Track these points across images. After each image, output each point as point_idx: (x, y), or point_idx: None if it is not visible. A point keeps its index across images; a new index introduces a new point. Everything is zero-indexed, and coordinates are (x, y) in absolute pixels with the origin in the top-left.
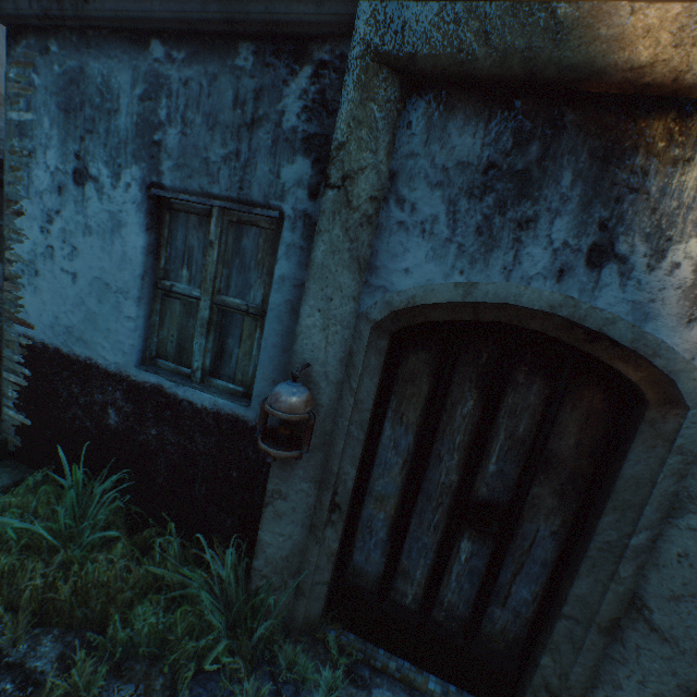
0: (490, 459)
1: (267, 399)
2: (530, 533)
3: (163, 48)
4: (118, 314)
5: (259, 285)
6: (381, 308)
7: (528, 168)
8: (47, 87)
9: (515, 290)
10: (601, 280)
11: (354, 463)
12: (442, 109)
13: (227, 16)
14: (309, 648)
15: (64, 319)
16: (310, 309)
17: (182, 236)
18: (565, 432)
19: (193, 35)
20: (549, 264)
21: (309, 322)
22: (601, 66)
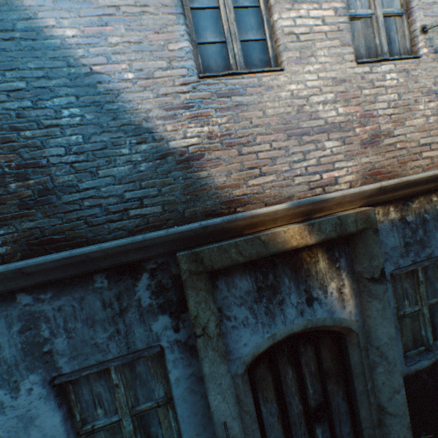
0: (308, 388)
1: None
2: (336, 404)
3: (30, 296)
4: None
5: (159, 386)
6: (242, 366)
7: (272, 282)
8: None
9: (290, 327)
10: (314, 308)
11: None
12: (228, 274)
13: (83, 270)
14: None
15: None
16: (214, 396)
17: (87, 391)
18: (326, 358)
19: (54, 281)
20: (296, 312)
21: (216, 402)
22: (283, 249)
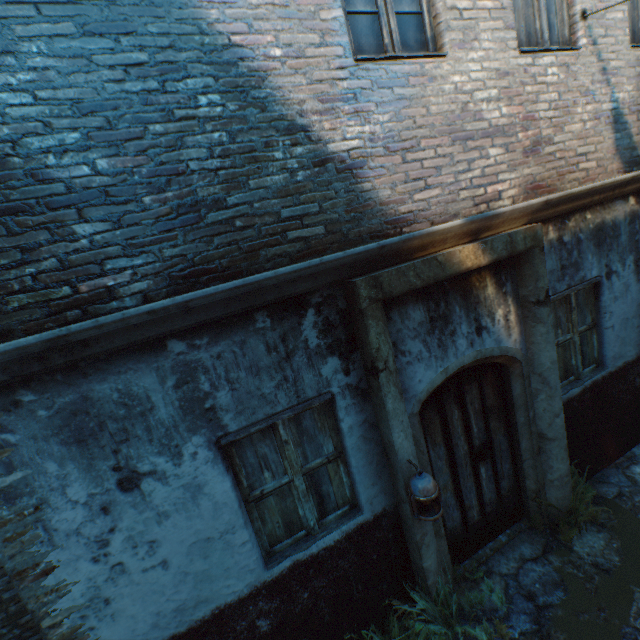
0: (473, 427)
1: (417, 495)
2: (498, 442)
3: (183, 342)
4: (230, 550)
5: (327, 440)
6: (417, 405)
7: (444, 312)
8: (34, 436)
9: (461, 360)
10: (483, 338)
11: None
12: (401, 304)
13: (247, 306)
14: (461, 590)
15: (169, 606)
16: (398, 434)
17: (252, 453)
18: (489, 395)
19: (209, 323)
20: (466, 343)
21: (400, 440)
22: (458, 272)
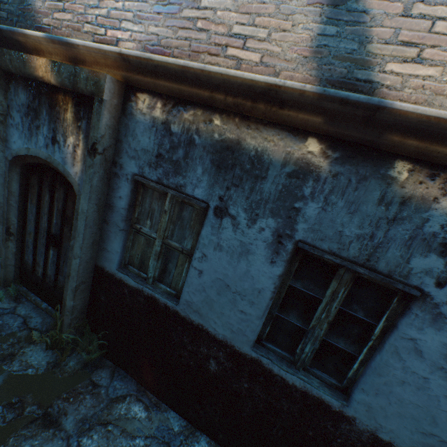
0: (54, 218)
1: None
2: (66, 247)
3: None
4: None
5: None
6: (11, 156)
7: (37, 108)
8: None
9: (39, 151)
10: (56, 149)
11: (16, 217)
12: (17, 84)
13: None
14: (7, 290)
15: None
16: None
17: None
18: (70, 208)
19: None
20: (45, 143)
21: None
22: (36, 76)
